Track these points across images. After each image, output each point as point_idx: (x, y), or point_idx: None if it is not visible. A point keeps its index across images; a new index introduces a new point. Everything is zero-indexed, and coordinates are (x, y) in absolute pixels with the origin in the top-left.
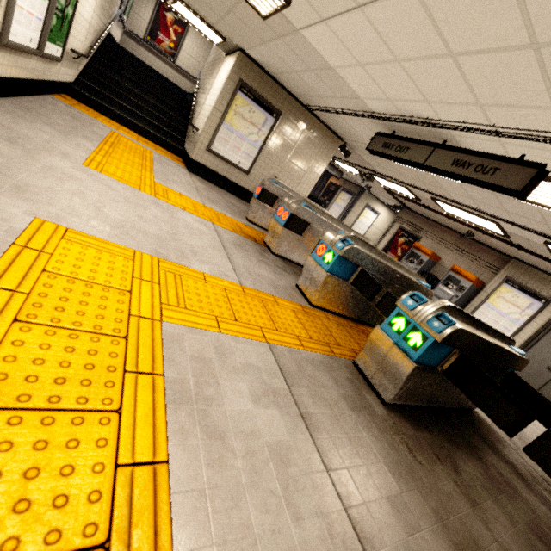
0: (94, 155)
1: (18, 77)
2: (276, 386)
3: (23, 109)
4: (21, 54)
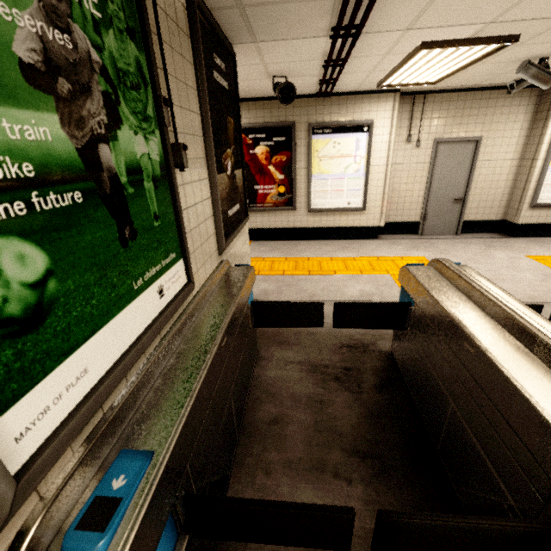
0: None
1: None
2: (373, 297)
3: None
4: None
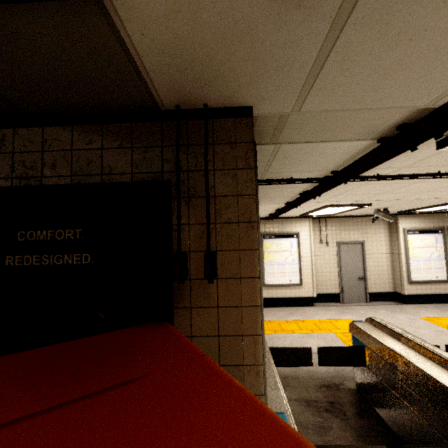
0: (446, 317)
1: (436, 293)
2: None
3: (438, 306)
4: (433, 284)
